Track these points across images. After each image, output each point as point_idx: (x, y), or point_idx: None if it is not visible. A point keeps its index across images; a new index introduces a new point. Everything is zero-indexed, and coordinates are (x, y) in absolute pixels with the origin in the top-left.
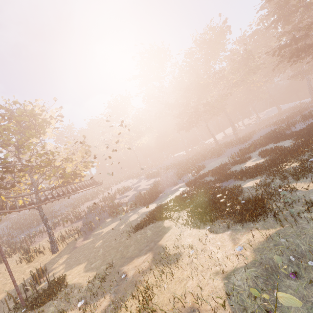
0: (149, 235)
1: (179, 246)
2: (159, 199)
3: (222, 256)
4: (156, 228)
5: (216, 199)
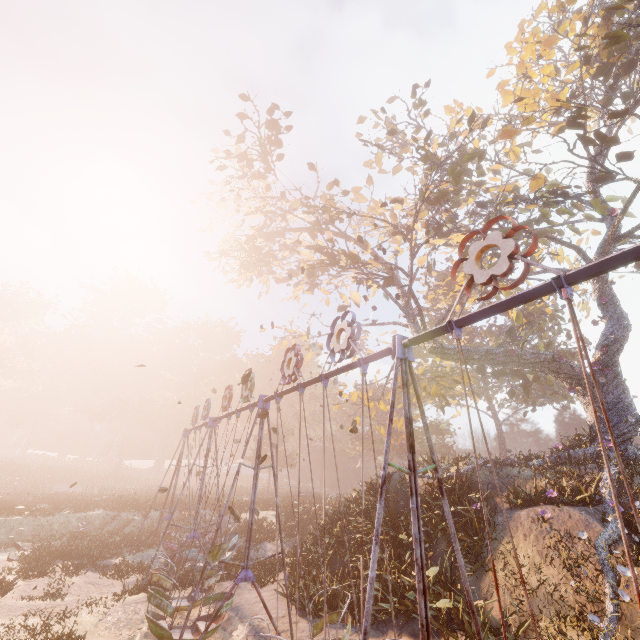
0: None
1: None
2: None
3: None
4: None
5: None
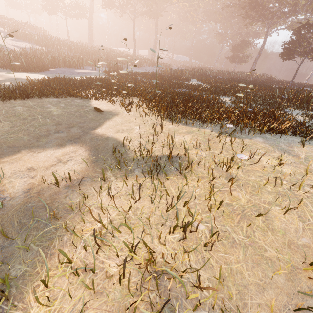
0: (59, 113)
1: (165, 144)
2: (51, 72)
3: (294, 170)
4: (75, 106)
5: (198, 97)
